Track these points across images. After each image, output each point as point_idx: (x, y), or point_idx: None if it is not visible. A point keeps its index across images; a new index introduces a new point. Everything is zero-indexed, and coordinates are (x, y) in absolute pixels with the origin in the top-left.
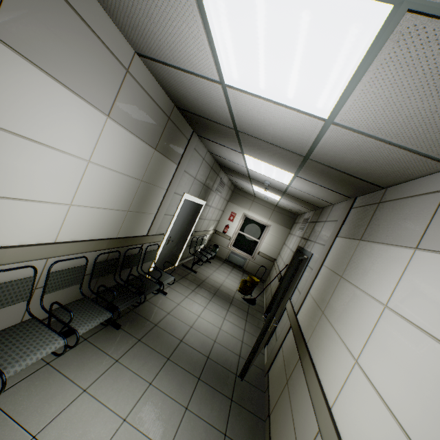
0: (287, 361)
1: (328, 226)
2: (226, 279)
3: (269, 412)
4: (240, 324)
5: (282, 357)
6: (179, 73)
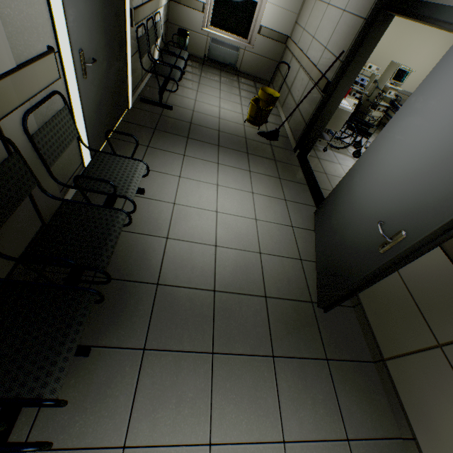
0: (425, 299)
1: None
2: (221, 102)
3: (380, 353)
4: (275, 191)
5: (394, 274)
6: None
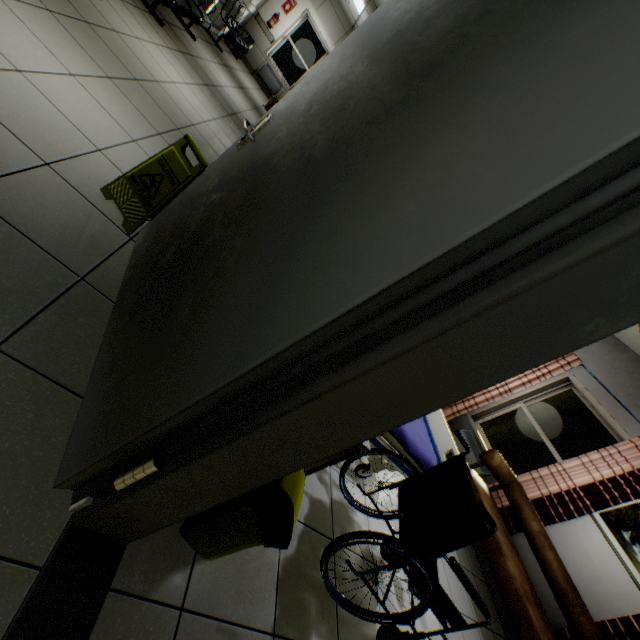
0: None
1: None
2: (253, 90)
3: None
4: None
5: None
6: None
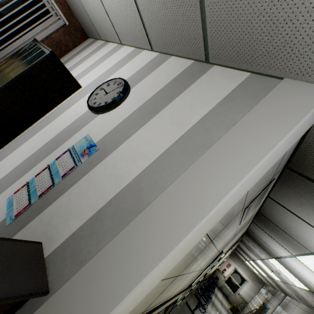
0: None
1: (277, 300)
2: (222, 299)
3: None
4: None
5: None
6: (246, 251)
